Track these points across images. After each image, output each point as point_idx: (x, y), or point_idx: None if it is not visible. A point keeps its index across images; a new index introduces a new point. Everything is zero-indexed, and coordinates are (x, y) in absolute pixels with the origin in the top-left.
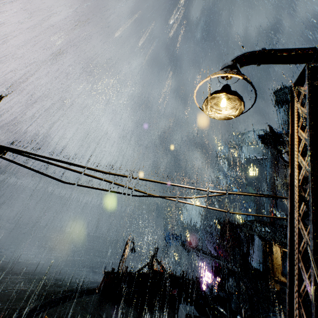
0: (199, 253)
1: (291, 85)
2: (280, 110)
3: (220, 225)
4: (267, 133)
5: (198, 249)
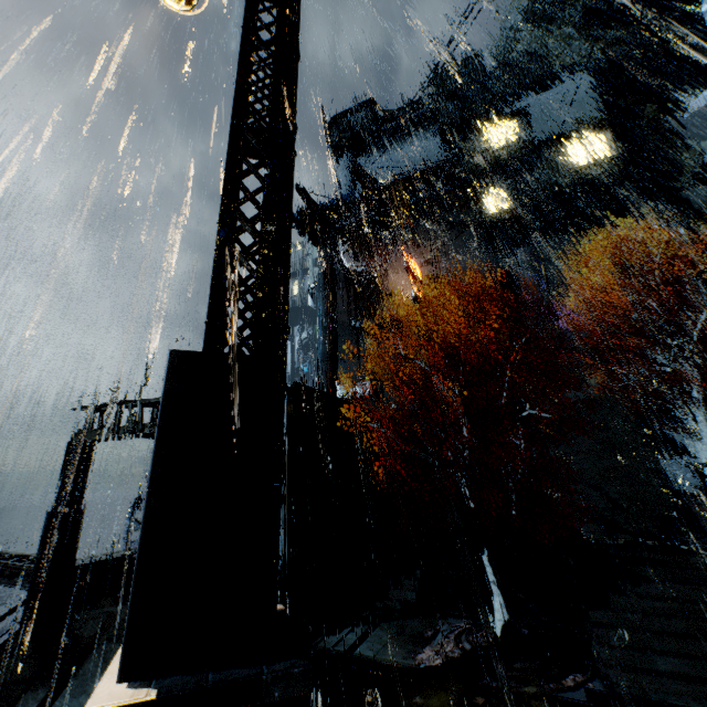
0: None
1: (352, 107)
2: (340, 164)
3: None
4: (305, 211)
5: None
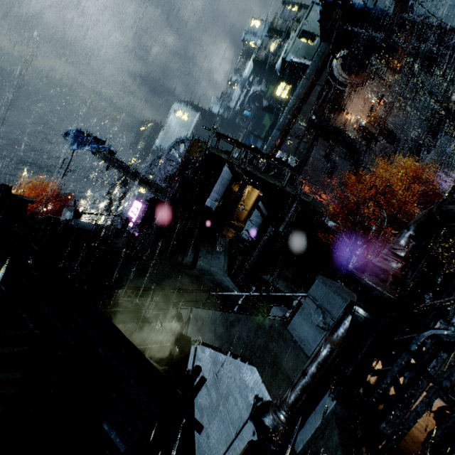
0: (119, 169)
1: None
2: None
3: (189, 144)
4: (337, 0)
5: (123, 164)
